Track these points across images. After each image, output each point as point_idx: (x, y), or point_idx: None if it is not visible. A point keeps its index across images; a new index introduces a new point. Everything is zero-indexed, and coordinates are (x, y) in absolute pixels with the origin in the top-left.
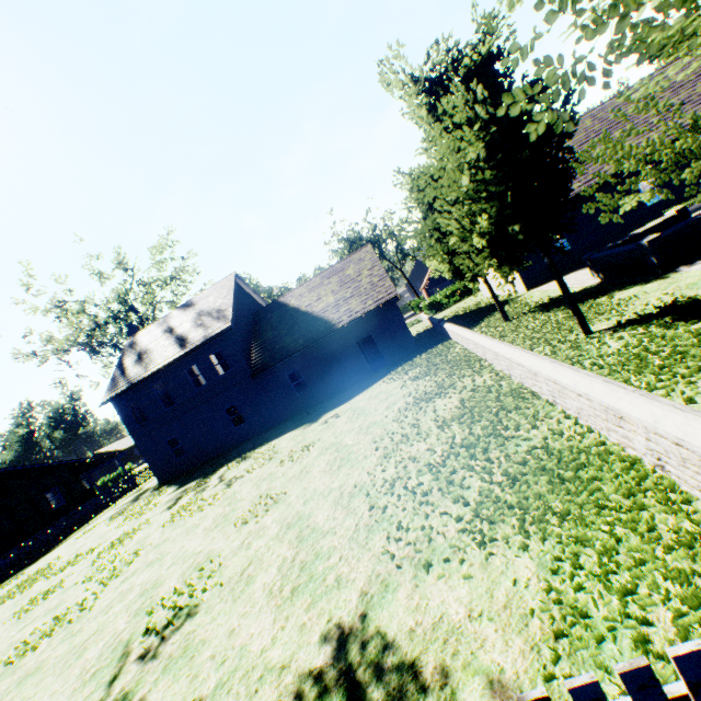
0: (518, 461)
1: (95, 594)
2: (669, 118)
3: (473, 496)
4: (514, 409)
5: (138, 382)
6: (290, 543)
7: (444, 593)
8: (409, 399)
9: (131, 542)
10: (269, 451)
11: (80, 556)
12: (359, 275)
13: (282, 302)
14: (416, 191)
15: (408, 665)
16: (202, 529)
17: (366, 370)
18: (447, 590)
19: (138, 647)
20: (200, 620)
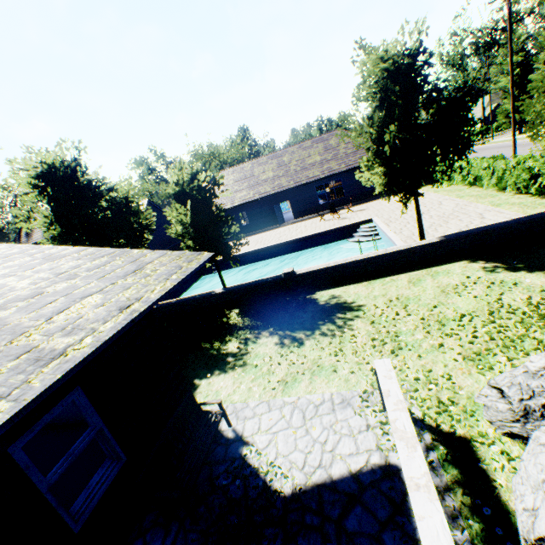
0: None
1: None
2: (262, 186)
3: None
4: None
5: None
6: None
7: None
8: None
9: None
10: None
11: None
12: None
13: None
14: None
15: None
16: None
17: None
18: None
19: None
20: None
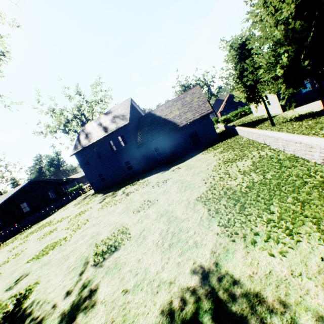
0: (304, 193)
1: (71, 235)
2: None
3: (276, 209)
4: (292, 166)
5: (86, 147)
6: (164, 223)
7: (268, 258)
8: (219, 161)
9: (85, 215)
10: (146, 182)
11: (63, 219)
12: (192, 101)
13: (152, 113)
14: (232, 51)
15: (252, 295)
16: (117, 213)
17: (192, 148)
18: (270, 257)
19: (92, 260)
20: (121, 253)
